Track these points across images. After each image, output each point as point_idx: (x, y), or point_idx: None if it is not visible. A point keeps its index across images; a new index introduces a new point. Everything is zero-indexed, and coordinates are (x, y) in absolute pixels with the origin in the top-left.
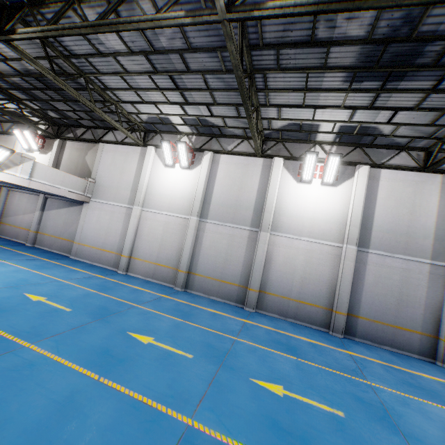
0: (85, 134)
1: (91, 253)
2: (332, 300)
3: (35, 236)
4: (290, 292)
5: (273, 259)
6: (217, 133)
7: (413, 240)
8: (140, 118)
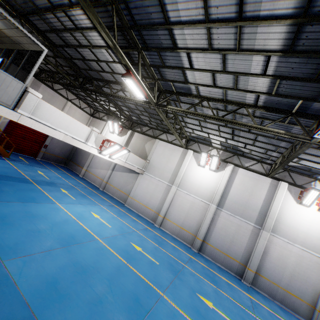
0: (148, 131)
1: (138, 206)
2: (315, 299)
3: (105, 184)
4: (280, 281)
5: (269, 253)
6: (239, 153)
7: None
8: (190, 134)
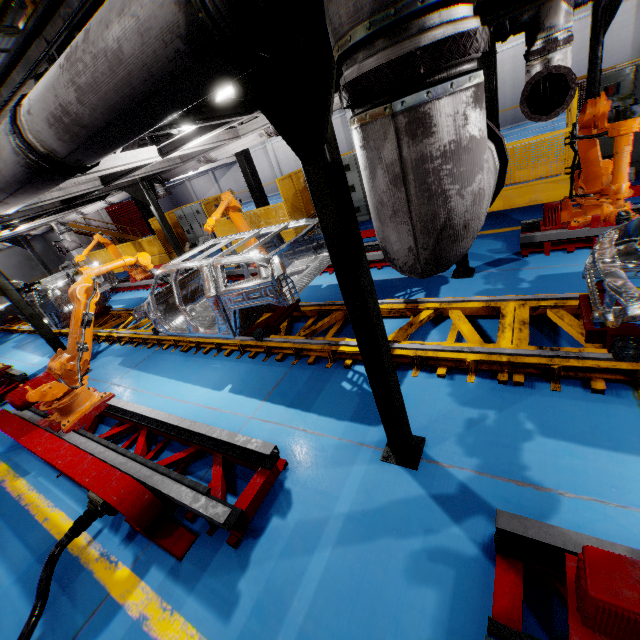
0: None
1: None
2: None
3: None
4: None
5: None
6: None
7: None
8: None
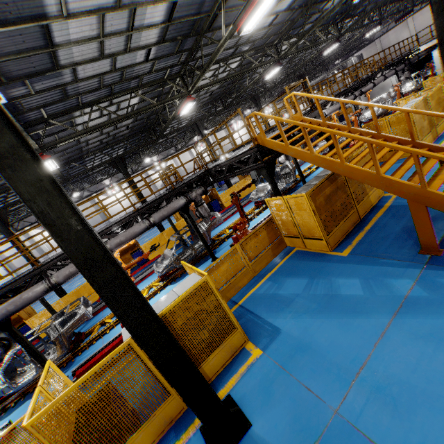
0: None
1: None
2: None
3: None
4: None
5: None
6: None
7: (96, 221)
8: None
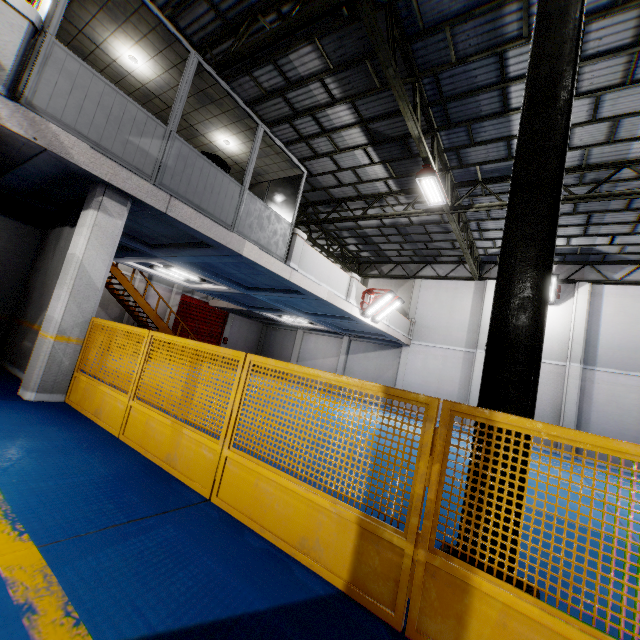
0: (394, 270)
1: None
2: None
3: None
4: None
5: None
6: (594, 259)
7: None
8: (486, 251)
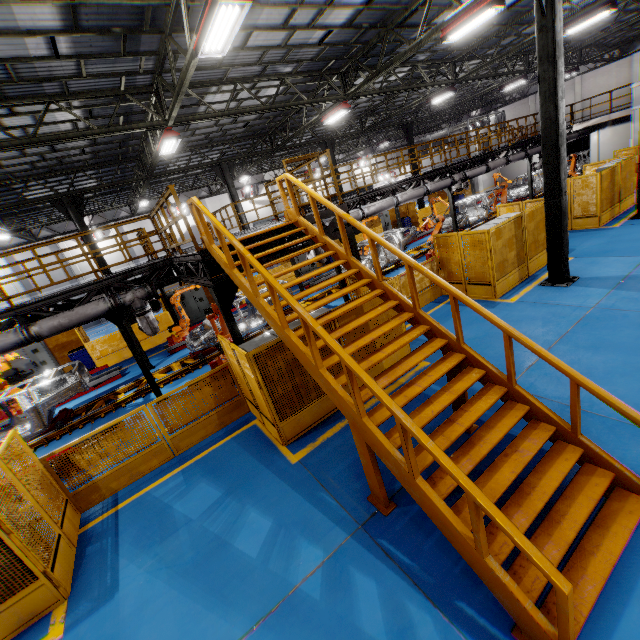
0: None
1: None
2: None
3: None
4: None
5: None
6: None
7: (57, 279)
8: None
